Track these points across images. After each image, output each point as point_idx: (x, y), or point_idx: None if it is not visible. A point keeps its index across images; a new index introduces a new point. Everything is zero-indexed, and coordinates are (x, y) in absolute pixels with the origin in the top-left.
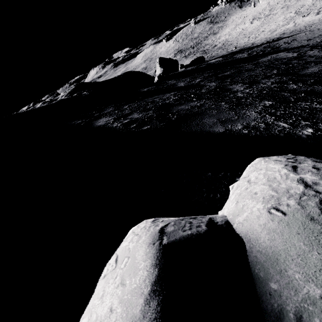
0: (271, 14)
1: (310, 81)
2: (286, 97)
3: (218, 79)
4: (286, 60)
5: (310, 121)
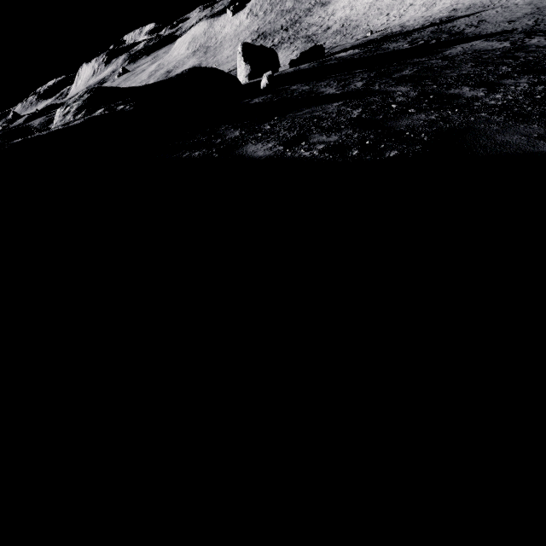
0: None
1: None
2: None
3: (402, 81)
4: (499, 52)
5: None
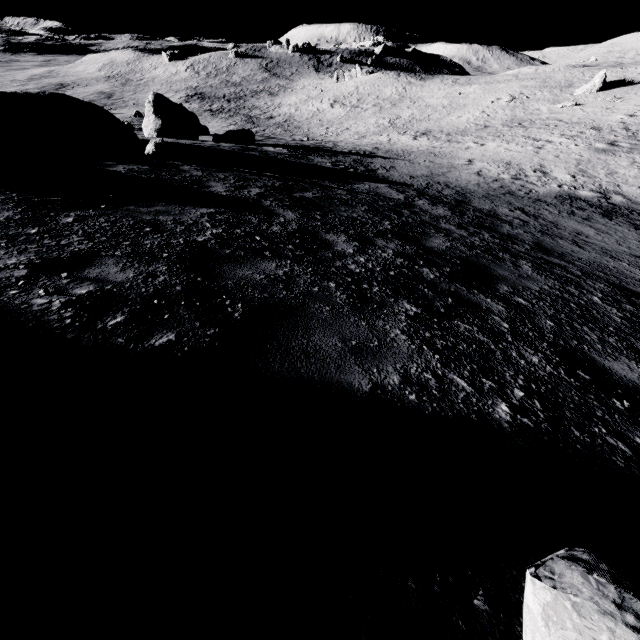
0: (360, 108)
1: (446, 270)
2: (431, 301)
3: (297, 204)
4: (393, 203)
5: (492, 379)
